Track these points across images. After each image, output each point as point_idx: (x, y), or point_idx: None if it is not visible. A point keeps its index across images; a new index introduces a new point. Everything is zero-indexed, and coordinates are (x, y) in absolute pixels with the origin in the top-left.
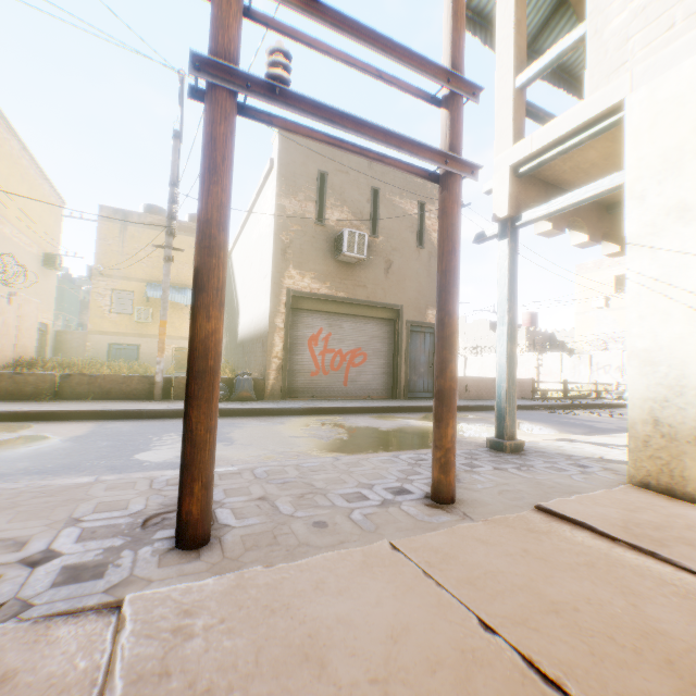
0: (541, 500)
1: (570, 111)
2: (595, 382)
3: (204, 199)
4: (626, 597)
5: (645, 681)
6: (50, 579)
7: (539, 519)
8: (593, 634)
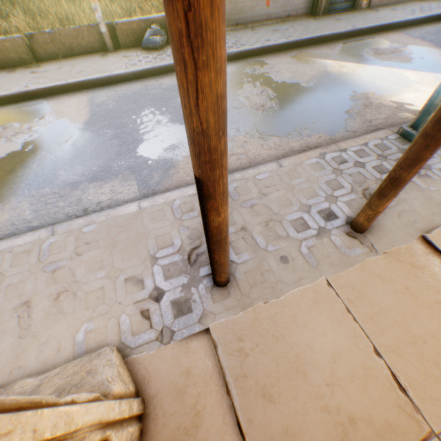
0: (426, 225)
1: None
2: None
3: (192, 99)
4: None
5: None
6: (170, 312)
7: (420, 251)
8: (428, 361)
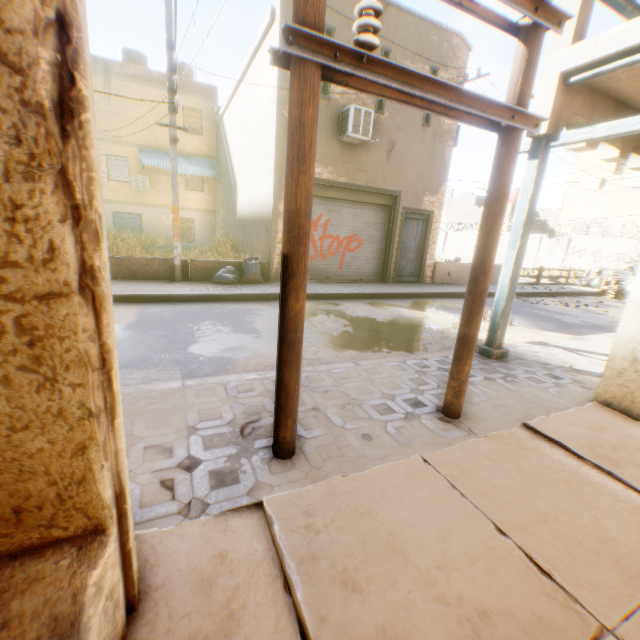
0: (525, 416)
1: None
2: (568, 269)
3: (294, 189)
4: (590, 511)
5: (600, 574)
6: (206, 483)
7: (526, 436)
8: (568, 539)
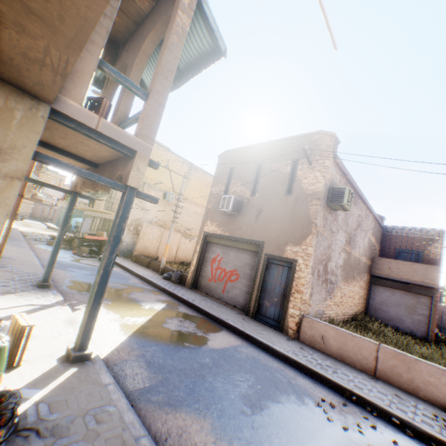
0: None
1: None
2: None
3: None
4: None
5: None
6: None
7: None
8: None
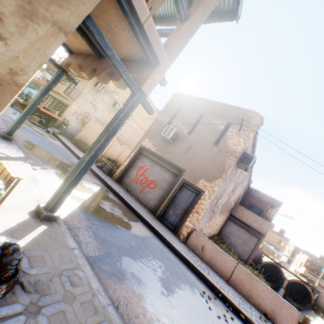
0: None
1: None
2: None
3: None
4: None
5: None
6: None
7: None
8: None
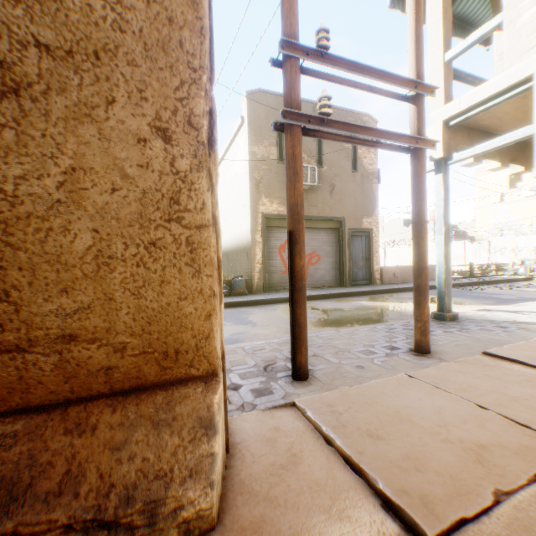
0: (483, 349)
1: (490, 81)
2: (494, 263)
3: (293, 191)
4: None
5: None
6: (250, 395)
7: (487, 359)
8: None
